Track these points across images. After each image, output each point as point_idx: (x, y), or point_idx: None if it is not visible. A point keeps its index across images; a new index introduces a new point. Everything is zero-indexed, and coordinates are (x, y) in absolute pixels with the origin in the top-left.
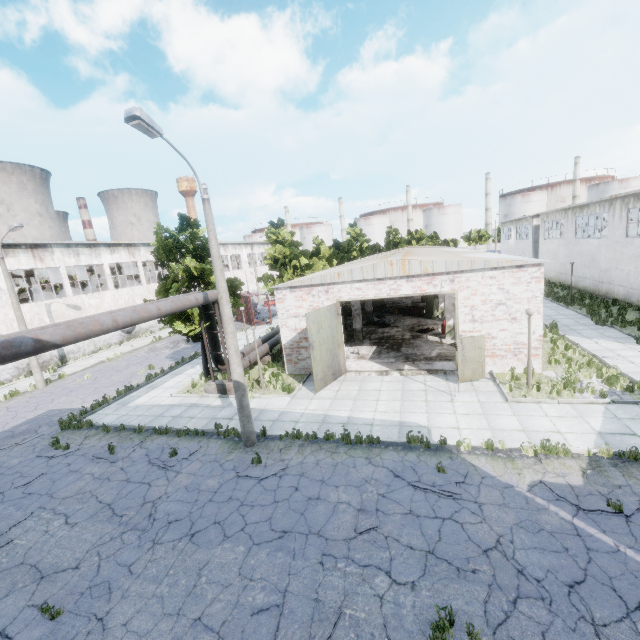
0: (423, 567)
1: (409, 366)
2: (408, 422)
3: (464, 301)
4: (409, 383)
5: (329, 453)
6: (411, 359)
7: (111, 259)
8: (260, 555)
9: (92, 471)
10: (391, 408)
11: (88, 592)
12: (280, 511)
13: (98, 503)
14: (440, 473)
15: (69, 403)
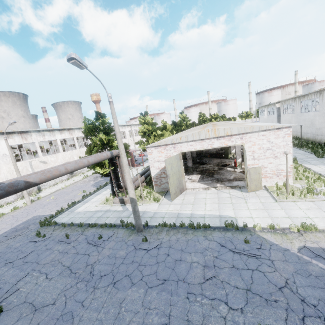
0: (246, 299)
1: (219, 184)
2: (224, 215)
3: (248, 149)
4: (221, 194)
5: (183, 234)
6: (220, 181)
7: (60, 137)
8: (153, 294)
9: (58, 248)
10: (213, 208)
11: (61, 318)
12: (161, 268)
13: (62, 266)
14: (246, 243)
15: (44, 212)
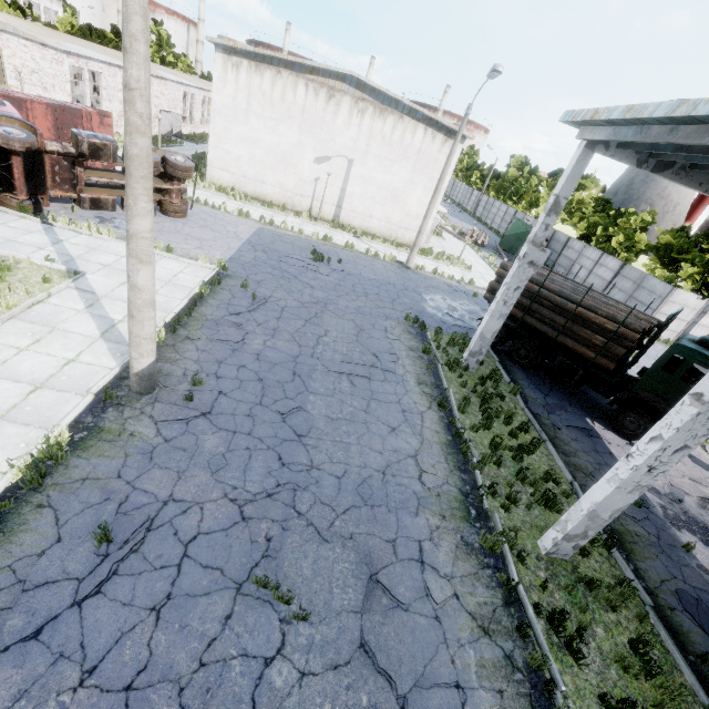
0: None
1: None
2: None
3: (8, 59)
4: None
5: None
6: None
7: None
8: None
9: None
10: None
11: None
12: None
13: None
14: None
15: None
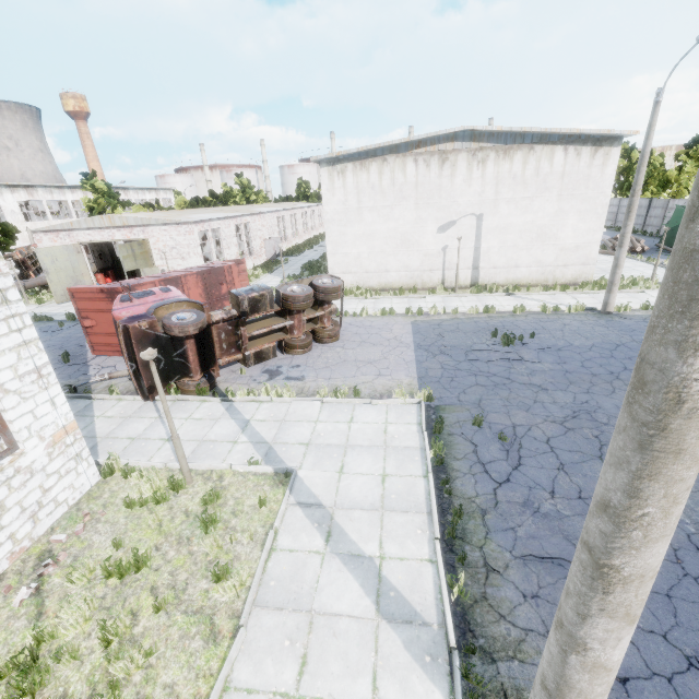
0: None
1: None
2: None
3: (154, 245)
4: None
5: None
6: None
7: None
8: None
9: None
10: None
11: None
12: None
13: None
14: (62, 327)
15: None
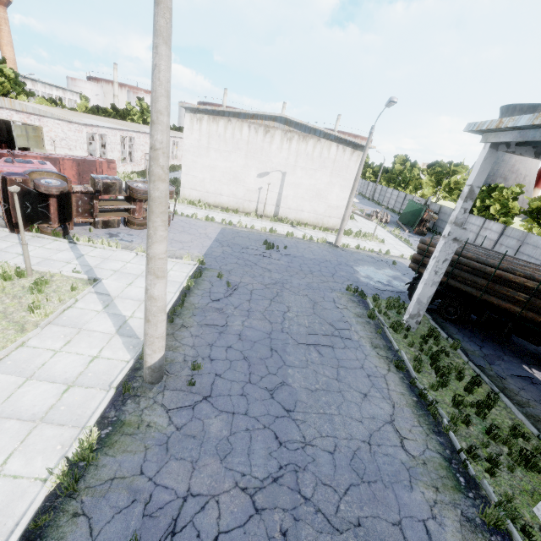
0: None
1: None
2: None
3: (47, 133)
4: None
5: None
6: None
7: None
8: None
9: None
10: None
11: None
12: None
13: None
14: None
15: None
